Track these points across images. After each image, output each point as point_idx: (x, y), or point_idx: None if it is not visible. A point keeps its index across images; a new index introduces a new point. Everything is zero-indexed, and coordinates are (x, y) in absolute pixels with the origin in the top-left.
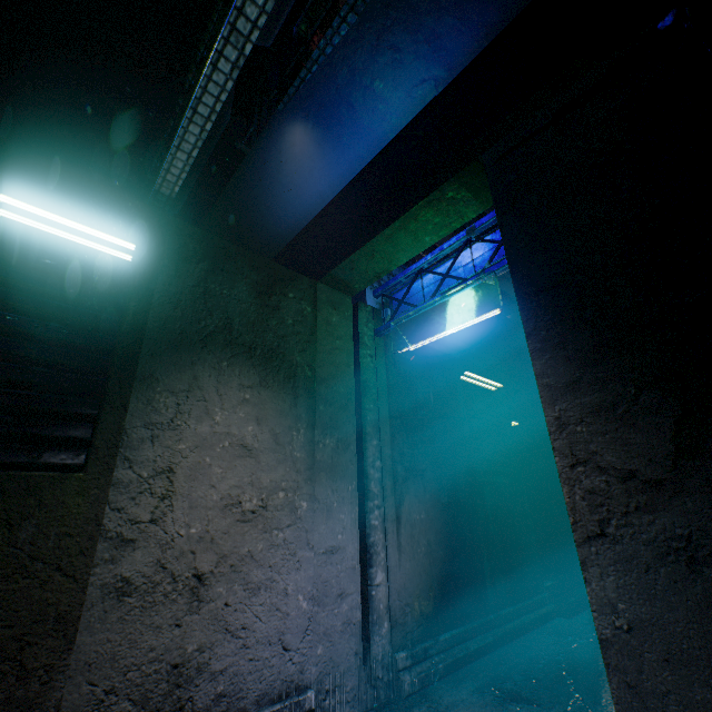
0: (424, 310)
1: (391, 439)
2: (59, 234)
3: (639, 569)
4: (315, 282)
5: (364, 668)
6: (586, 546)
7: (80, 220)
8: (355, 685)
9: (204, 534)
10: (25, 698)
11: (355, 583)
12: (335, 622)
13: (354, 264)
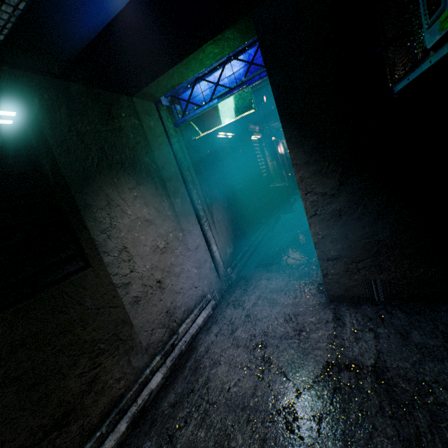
0: (207, 110)
1: (200, 187)
2: None
3: (326, 221)
4: (131, 98)
5: (219, 280)
6: (310, 219)
7: None
8: (219, 286)
9: (152, 266)
10: (129, 347)
11: (208, 255)
12: (207, 271)
13: (159, 83)
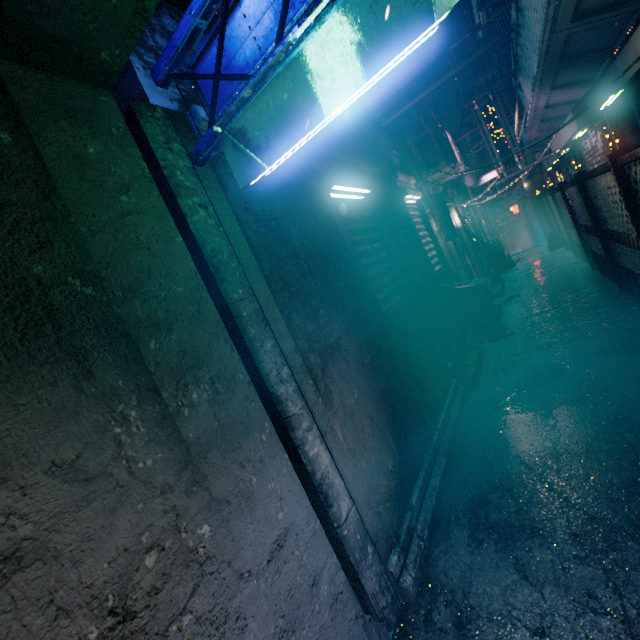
0: (271, 79)
1: (287, 327)
2: None
3: None
4: None
5: (369, 619)
6: None
7: None
8: None
9: None
10: None
11: (323, 548)
12: (322, 620)
13: None
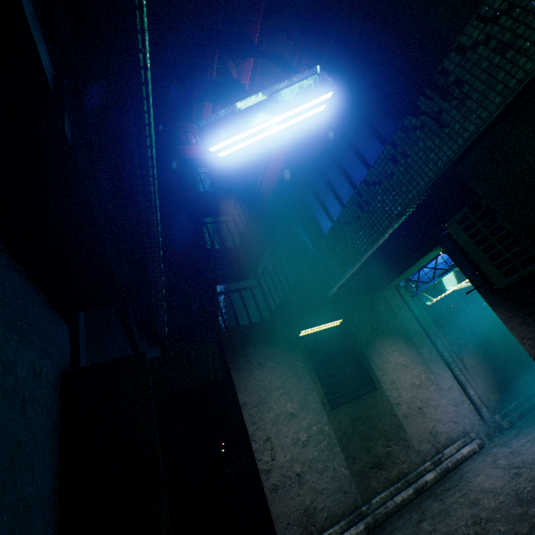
0: (432, 284)
1: (443, 337)
2: (324, 327)
3: None
4: (380, 291)
5: (484, 423)
6: None
7: (330, 322)
8: (484, 429)
9: (412, 396)
10: (405, 444)
11: (464, 396)
12: (465, 411)
13: (395, 281)
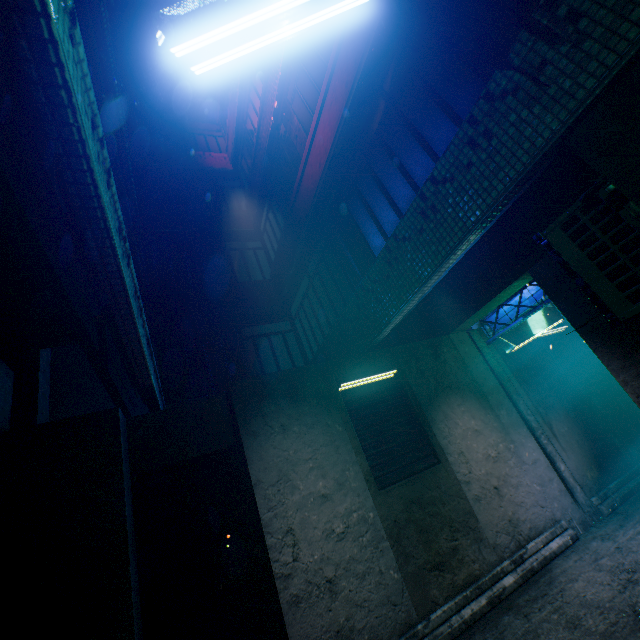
0: (514, 327)
1: (527, 396)
2: (372, 380)
3: None
4: (447, 335)
5: (578, 508)
6: None
7: (380, 373)
8: (579, 516)
9: (486, 471)
10: (477, 537)
11: (552, 473)
12: (554, 492)
13: (467, 321)
